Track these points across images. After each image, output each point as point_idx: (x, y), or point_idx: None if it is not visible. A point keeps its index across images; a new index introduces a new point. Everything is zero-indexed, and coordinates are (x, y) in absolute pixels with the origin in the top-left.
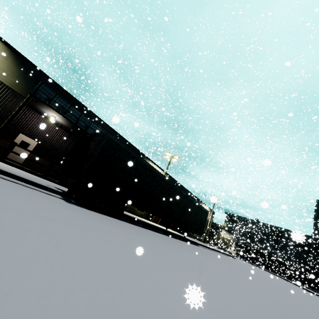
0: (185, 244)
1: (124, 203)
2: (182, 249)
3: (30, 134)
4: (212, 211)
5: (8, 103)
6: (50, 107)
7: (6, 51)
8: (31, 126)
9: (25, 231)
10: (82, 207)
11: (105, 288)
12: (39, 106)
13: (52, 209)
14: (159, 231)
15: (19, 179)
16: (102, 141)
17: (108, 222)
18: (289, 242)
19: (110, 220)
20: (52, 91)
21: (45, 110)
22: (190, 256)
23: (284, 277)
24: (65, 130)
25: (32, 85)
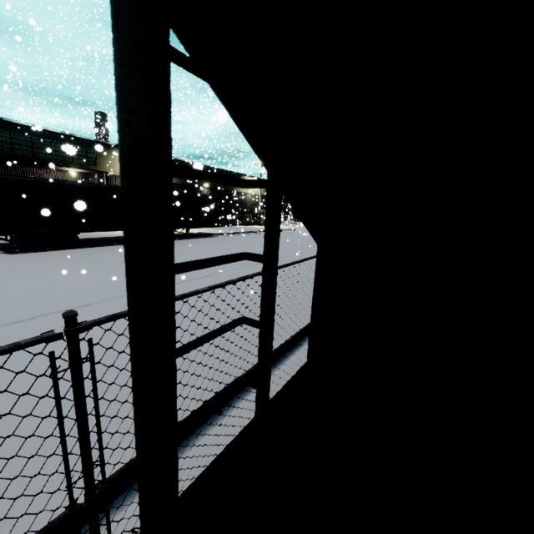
0: (177, 243)
1: (76, 232)
2: None
3: None
4: None
5: None
6: None
7: None
8: None
9: None
10: (30, 252)
11: (2, 285)
12: None
13: None
14: None
15: None
16: None
17: (52, 257)
18: None
19: (60, 254)
20: None
21: None
22: None
23: None
24: None
25: None
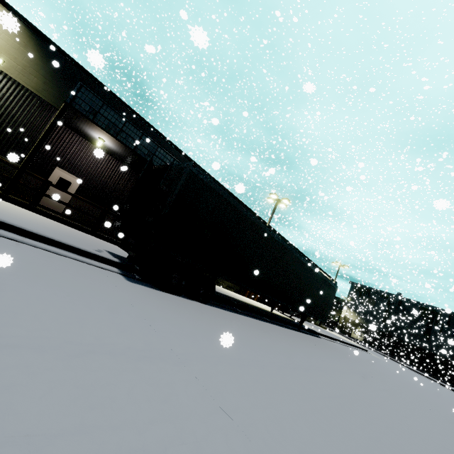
0: (305, 339)
1: (214, 278)
2: (312, 358)
3: (70, 168)
4: (333, 281)
5: (35, 120)
6: (95, 125)
7: (24, 33)
8: (71, 156)
9: (23, 453)
10: (151, 286)
11: None
12: (80, 123)
13: (102, 311)
14: (263, 316)
15: (51, 244)
16: (180, 179)
17: (195, 318)
18: (451, 330)
19: (197, 310)
20: (97, 98)
21: (88, 129)
22: (333, 377)
23: (440, 381)
24: (119, 161)
25: (67, 89)
